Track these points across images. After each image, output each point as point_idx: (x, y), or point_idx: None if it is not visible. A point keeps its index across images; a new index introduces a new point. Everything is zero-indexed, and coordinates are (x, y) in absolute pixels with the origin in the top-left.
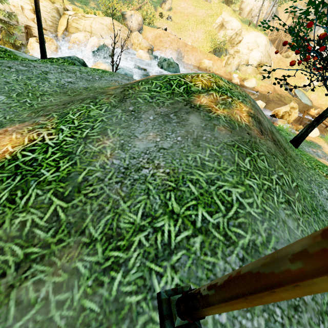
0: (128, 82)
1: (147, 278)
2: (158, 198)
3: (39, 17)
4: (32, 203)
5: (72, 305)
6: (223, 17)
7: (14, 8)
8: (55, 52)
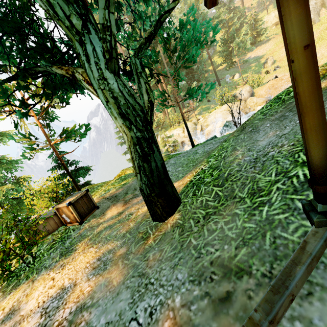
0: None
1: (290, 204)
2: (287, 161)
3: (187, 127)
4: (203, 192)
5: (237, 227)
6: None
7: (175, 137)
8: None
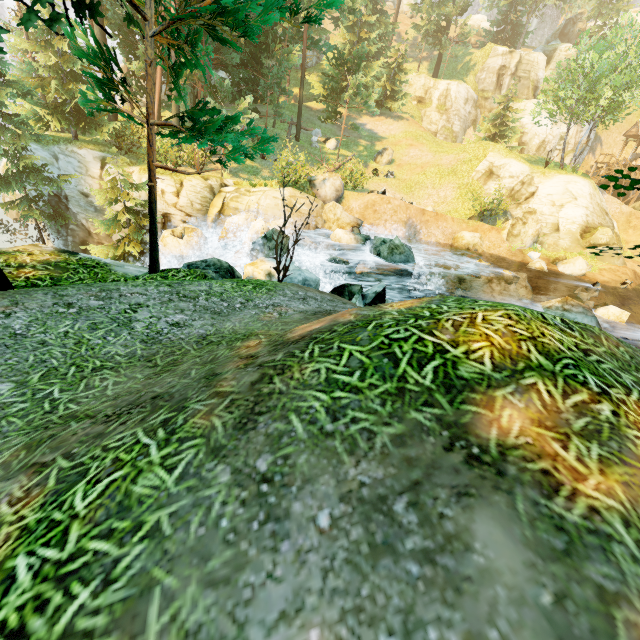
0: (302, 306)
1: None
2: None
3: (153, 210)
4: None
5: None
6: (490, 161)
7: None
8: (197, 246)
